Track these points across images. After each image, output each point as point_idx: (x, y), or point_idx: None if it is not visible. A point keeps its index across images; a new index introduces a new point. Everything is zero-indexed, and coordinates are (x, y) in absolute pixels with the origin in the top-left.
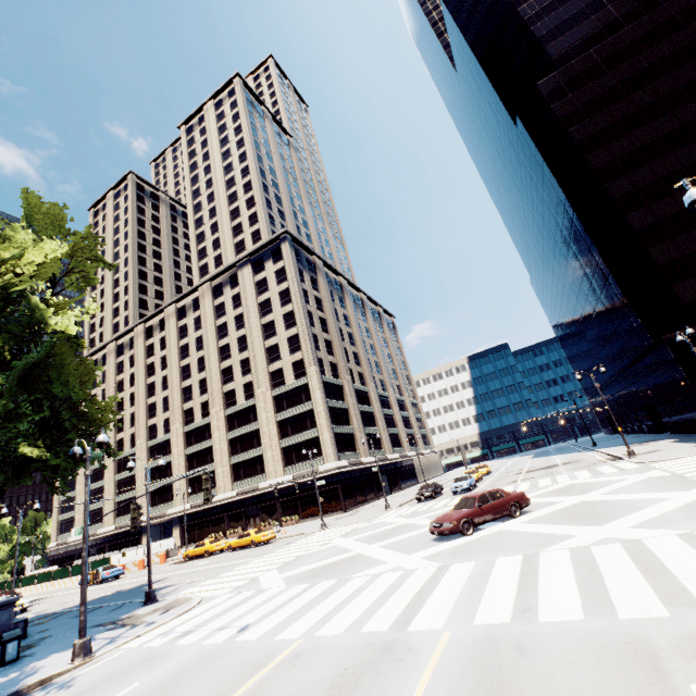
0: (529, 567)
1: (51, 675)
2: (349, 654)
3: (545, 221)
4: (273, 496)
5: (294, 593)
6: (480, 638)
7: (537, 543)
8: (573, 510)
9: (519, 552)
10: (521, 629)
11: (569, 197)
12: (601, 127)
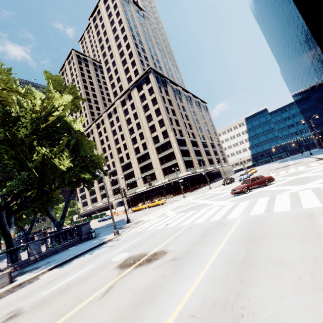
0: (271, 199)
1: (111, 239)
2: (207, 225)
3: (290, 35)
4: (161, 188)
5: (181, 215)
6: (252, 218)
7: (276, 192)
8: (294, 181)
9: (268, 196)
10: (267, 214)
11: (305, 19)
12: None
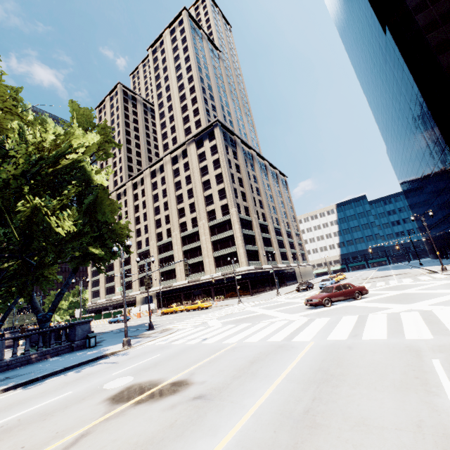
0: (361, 320)
1: (116, 351)
2: (261, 348)
3: (401, 107)
4: (209, 284)
5: (228, 327)
6: (329, 344)
7: (368, 311)
8: (395, 297)
9: (356, 314)
10: (352, 341)
11: (421, 89)
12: None
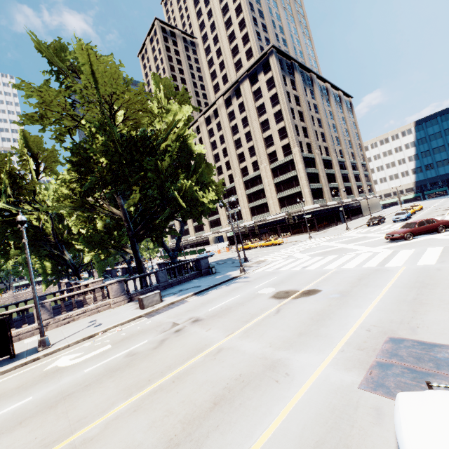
0: (446, 250)
1: (238, 275)
2: (361, 271)
3: None
4: (275, 223)
5: (318, 259)
6: (419, 268)
7: None
8: None
9: (441, 246)
10: (439, 266)
11: None
12: None
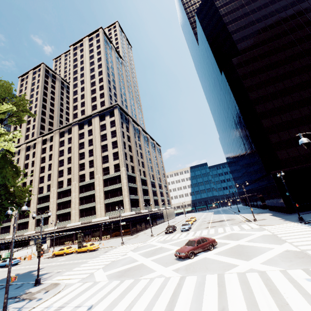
0: (221, 282)
1: None
2: None
3: (228, 116)
4: (98, 226)
5: (113, 286)
6: None
7: (222, 267)
8: (235, 249)
9: (215, 272)
10: None
11: (240, 109)
12: (255, 82)
